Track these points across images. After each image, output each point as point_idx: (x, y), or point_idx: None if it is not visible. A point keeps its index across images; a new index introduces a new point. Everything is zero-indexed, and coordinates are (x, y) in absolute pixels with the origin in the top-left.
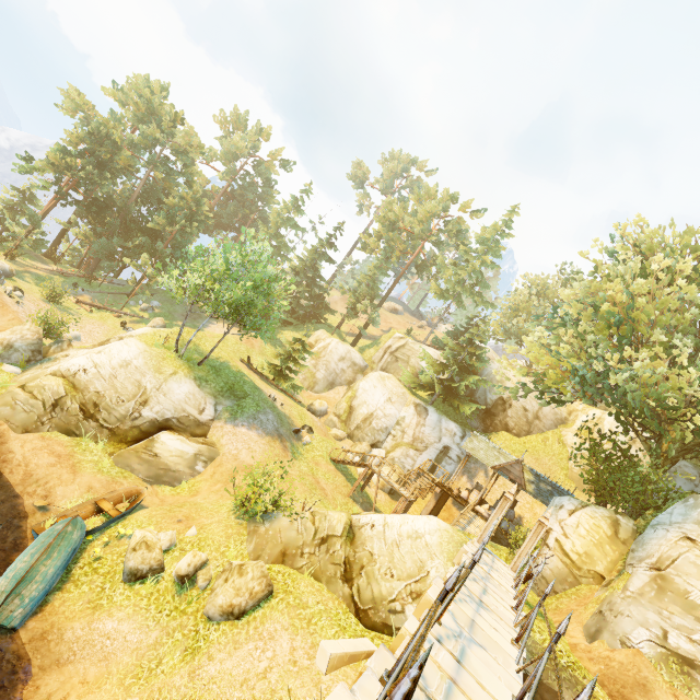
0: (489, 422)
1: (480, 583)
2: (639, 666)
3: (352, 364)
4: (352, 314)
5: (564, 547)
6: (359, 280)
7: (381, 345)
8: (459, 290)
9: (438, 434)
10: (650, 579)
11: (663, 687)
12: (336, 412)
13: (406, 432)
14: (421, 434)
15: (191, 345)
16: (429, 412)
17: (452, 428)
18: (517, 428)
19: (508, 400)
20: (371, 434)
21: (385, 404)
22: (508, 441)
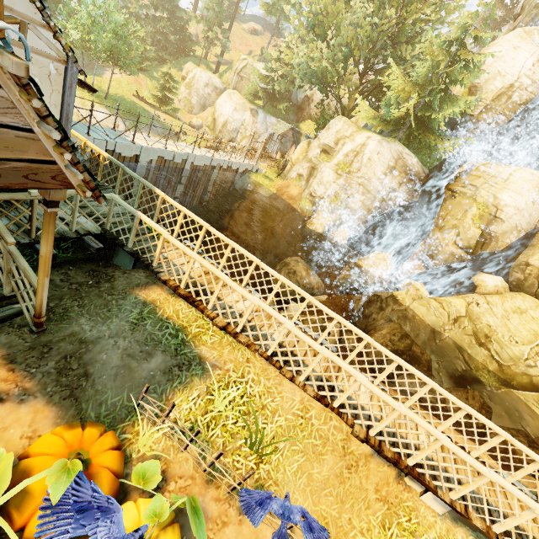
0: (300, 115)
1: (219, 154)
2: (289, 182)
3: (214, 89)
4: (208, 43)
5: (292, 159)
6: (206, 6)
7: (233, 68)
8: (282, 4)
9: (265, 127)
10: (303, 156)
11: (293, 185)
12: (206, 125)
13: (247, 129)
14: (256, 129)
15: (96, 87)
16: (259, 113)
17: (273, 121)
18: (316, 116)
19: (311, 97)
20: (228, 134)
21: (233, 112)
22: (310, 125)
